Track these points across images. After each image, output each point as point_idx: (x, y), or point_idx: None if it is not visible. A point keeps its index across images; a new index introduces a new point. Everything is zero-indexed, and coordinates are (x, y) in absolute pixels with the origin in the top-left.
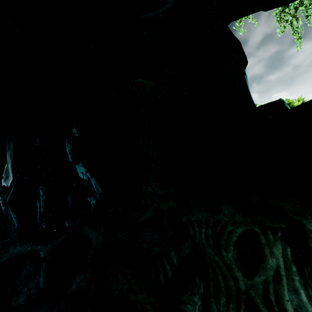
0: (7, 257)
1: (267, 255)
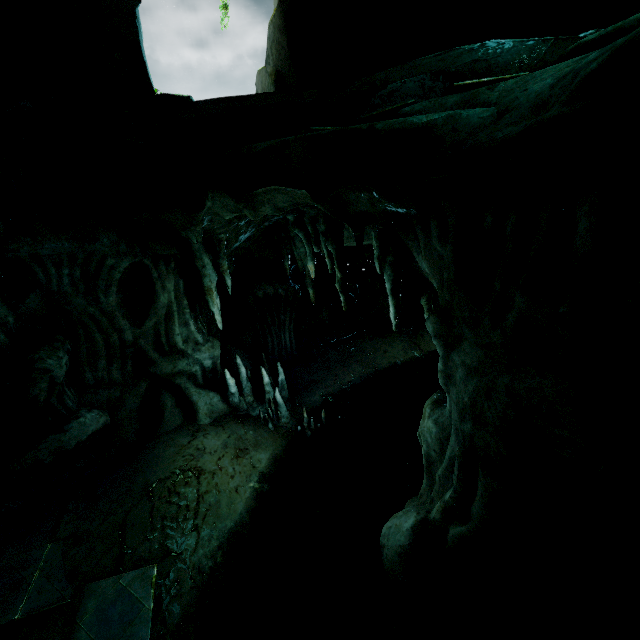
0: None
1: (159, 291)
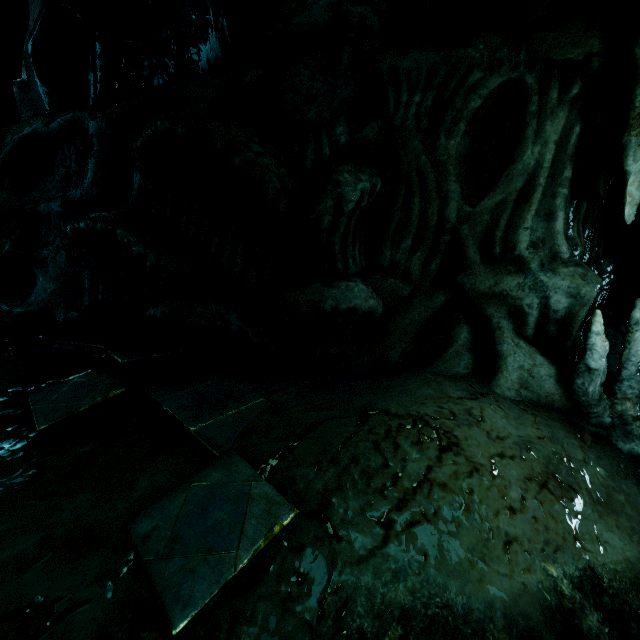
0: (29, 132)
1: (527, 140)
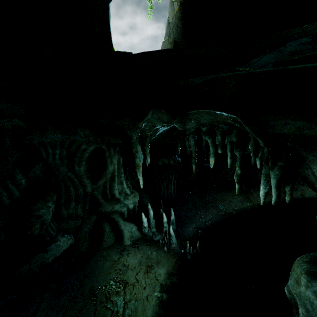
0: None
1: (109, 164)
